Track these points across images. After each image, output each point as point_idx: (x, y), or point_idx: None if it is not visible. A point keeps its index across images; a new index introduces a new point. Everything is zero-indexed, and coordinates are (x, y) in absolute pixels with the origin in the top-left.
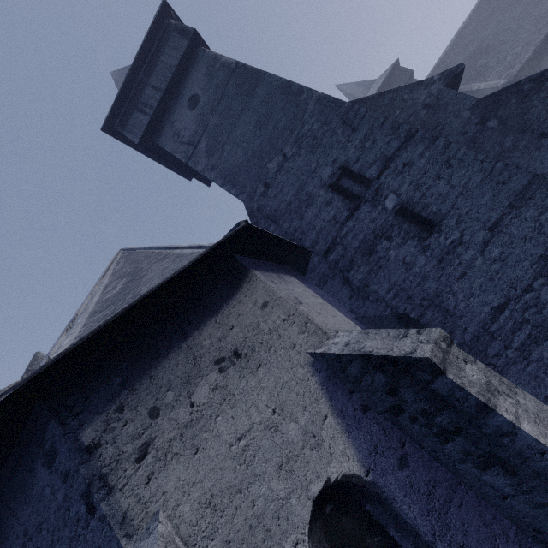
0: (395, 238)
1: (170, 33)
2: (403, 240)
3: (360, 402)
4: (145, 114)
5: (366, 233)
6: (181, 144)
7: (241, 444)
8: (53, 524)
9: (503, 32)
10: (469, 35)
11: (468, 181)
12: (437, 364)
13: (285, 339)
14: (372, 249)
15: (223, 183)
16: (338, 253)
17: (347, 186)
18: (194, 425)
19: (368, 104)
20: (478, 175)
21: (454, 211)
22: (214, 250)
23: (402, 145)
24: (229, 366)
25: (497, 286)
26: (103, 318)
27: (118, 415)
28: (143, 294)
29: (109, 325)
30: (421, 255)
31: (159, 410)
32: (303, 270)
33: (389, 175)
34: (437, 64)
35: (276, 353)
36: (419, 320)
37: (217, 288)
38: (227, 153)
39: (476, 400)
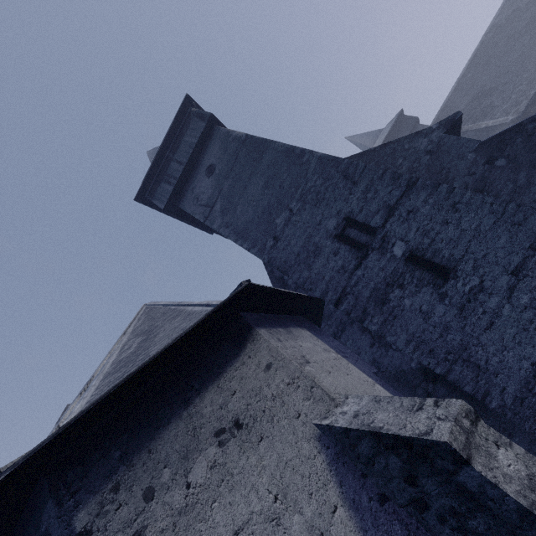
0: (407, 286)
1: (192, 118)
2: (417, 287)
3: (376, 489)
4: (170, 184)
5: (377, 281)
6: (200, 206)
7: None
8: None
9: (503, 75)
10: (469, 81)
11: (479, 224)
12: (458, 450)
13: (289, 406)
14: (384, 298)
15: (236, 239)
16: (349, 303)
17: (352, 235)
18: (189, 512)
19: (371, 155)
20: (489, 218)
21: (468, 256)
22: (216, 312)
23: (403, 194)
24: (229, 438)
25: (533, 337)
26: (113, 381)
27: (113, 496)
28: (145, 362)
29: (110, 395)
30: (439, 303)
31: (154, 491)
32: (318, 318)
33: (394, 223)
34: (441, 109)
35: (279, 423)
36: (447, 377)
37: (221, 349)
38: (239, 212)
39: (515, 503)
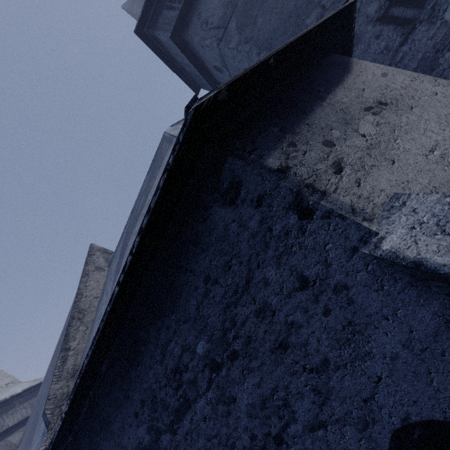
0: None
1: None
2: None
3: None
4: (174, 9)
5: (425, 51)
6: (211, 30)
7: (435, 154)
8: (247, 254)
9: None
10: None
11: None
12: None
13: (423, 91)
14: (433, 64)
15: (258, 52)
16: None
17: (397, 14)
18: (377, 147)
19: None
20: None
21: None
22: (333, 20)
23: None
24: (380, 110)
25: None
26: None
27: (293, 148)
28: (295, 36)
29: (273, 60)
30: None
31: (332, 142)
32: None
33: None
34: None
35: (421, 99)
36: None
37: (328, 71)
38: (260, 24)
39: None
